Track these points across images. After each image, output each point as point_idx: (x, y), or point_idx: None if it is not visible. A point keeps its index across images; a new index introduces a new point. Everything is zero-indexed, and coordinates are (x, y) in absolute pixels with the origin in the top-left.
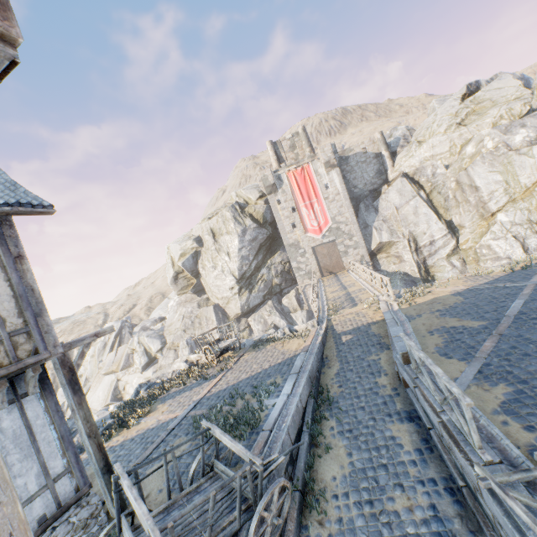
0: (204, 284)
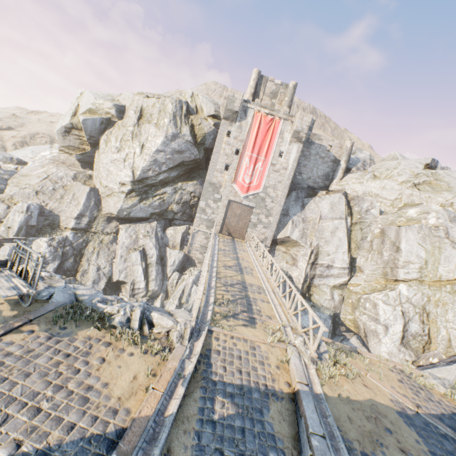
0: (96, 158)
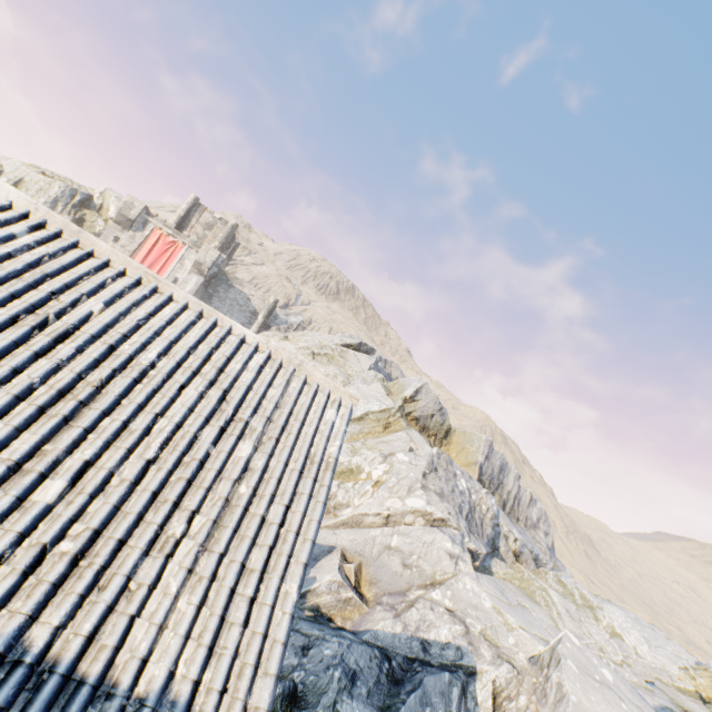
0: None
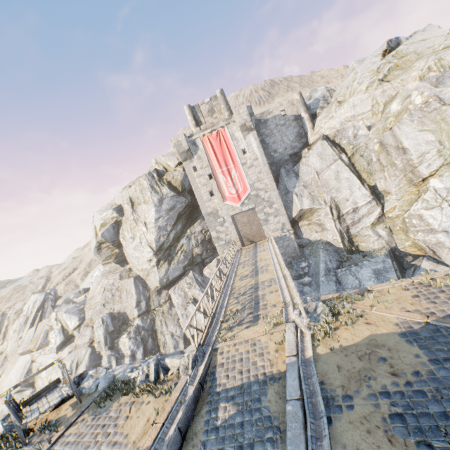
0: (126, 254)
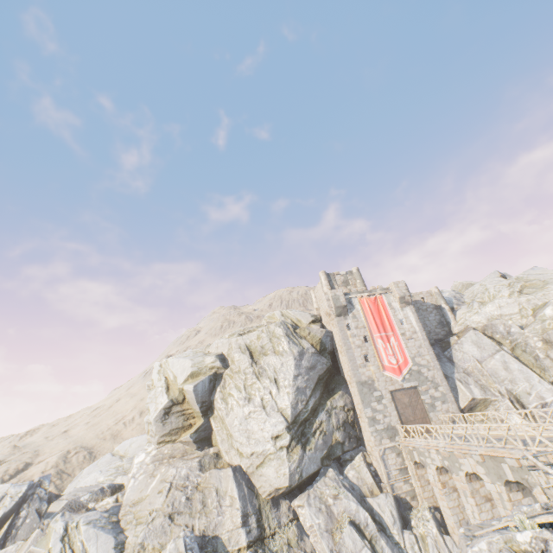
0: (216, 426)
